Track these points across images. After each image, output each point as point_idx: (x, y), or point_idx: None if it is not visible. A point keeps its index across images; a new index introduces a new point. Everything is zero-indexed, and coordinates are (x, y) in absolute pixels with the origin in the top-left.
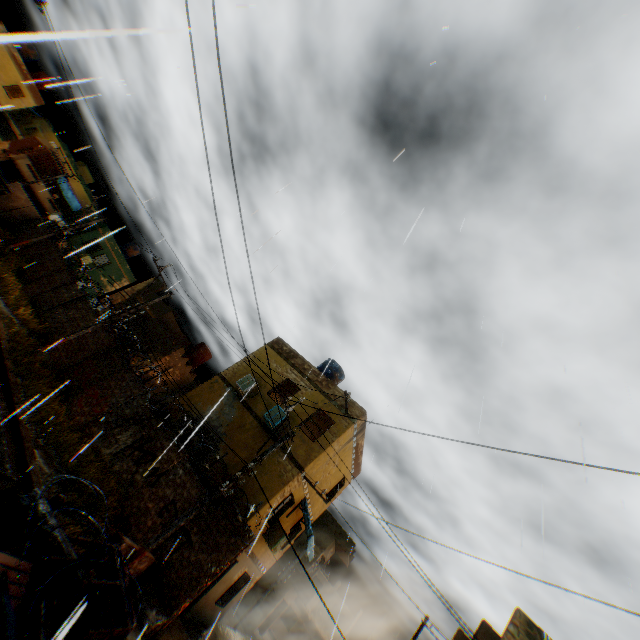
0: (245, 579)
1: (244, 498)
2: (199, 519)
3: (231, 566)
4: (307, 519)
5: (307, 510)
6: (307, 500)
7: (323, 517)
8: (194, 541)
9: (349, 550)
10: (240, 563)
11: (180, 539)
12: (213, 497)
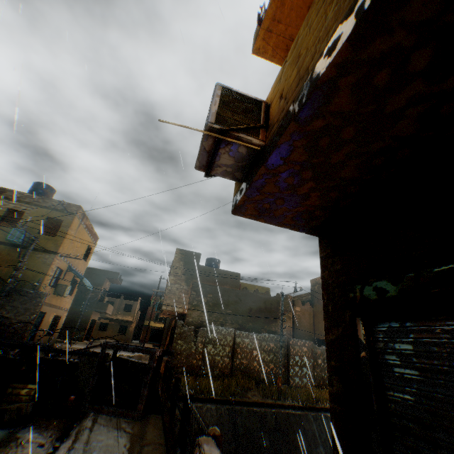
0: (59, 319)
1: (28, 285)
2: (5, 308)
3: (45, 317)
4: (77, 273)
5: (75, 270)
6: (72, 266)
7: (94, 273)
8: (11, 317)
9: (117, 277)
10: (50, 313)
11: (0, 322)
12: (7, 291)
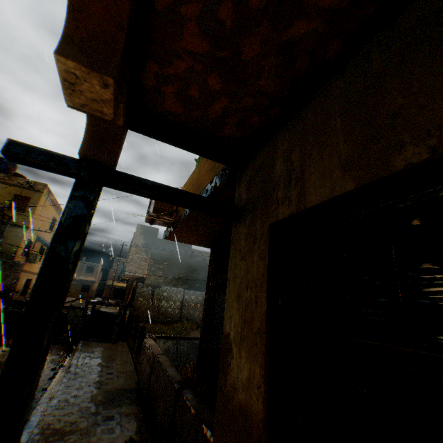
0: (30, 282)
1: (4, 255)
2: None
3: (20, 281)
4: (46, 244)
5: (44, 241)
6: (41, 237)
7: None
8: None
9: None
10: (23, 277)
11: None
12: None
